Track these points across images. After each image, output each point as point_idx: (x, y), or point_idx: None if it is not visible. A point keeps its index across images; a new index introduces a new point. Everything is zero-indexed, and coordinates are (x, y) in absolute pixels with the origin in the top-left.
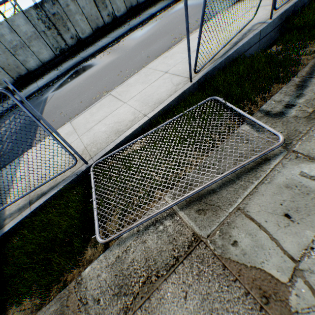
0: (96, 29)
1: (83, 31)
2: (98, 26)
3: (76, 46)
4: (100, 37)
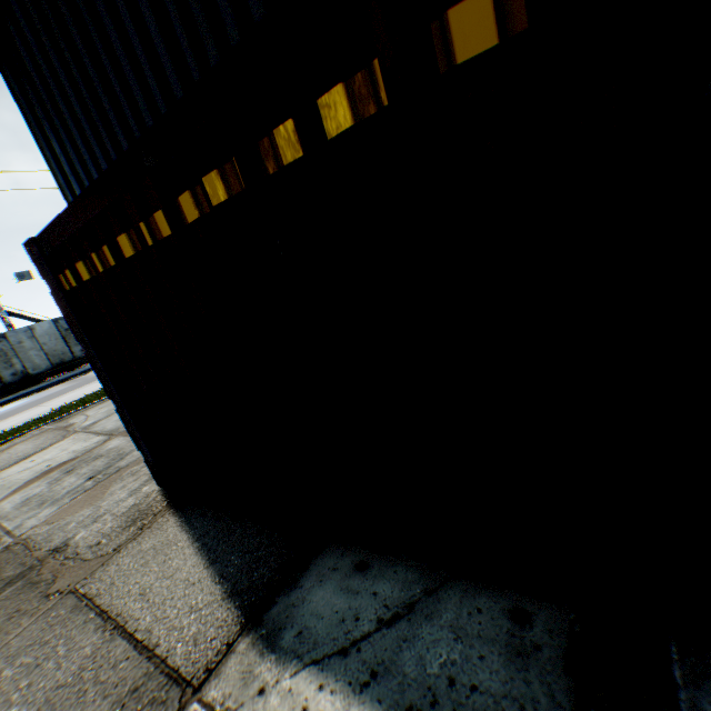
0: (60, 364)
1: (39, 366)
2: (65, 361)
3: (19, 383)
4: (65, 372)
